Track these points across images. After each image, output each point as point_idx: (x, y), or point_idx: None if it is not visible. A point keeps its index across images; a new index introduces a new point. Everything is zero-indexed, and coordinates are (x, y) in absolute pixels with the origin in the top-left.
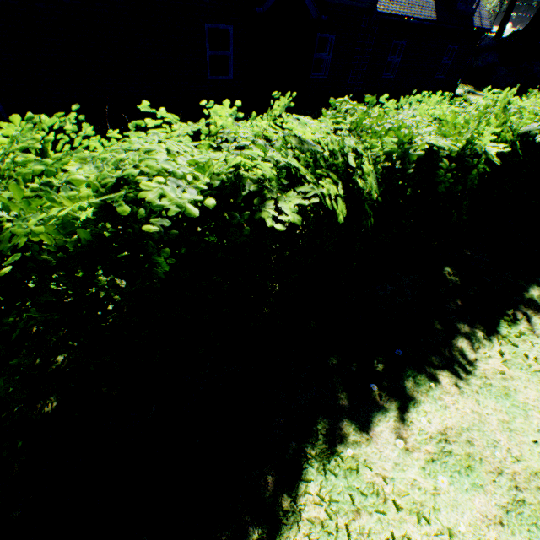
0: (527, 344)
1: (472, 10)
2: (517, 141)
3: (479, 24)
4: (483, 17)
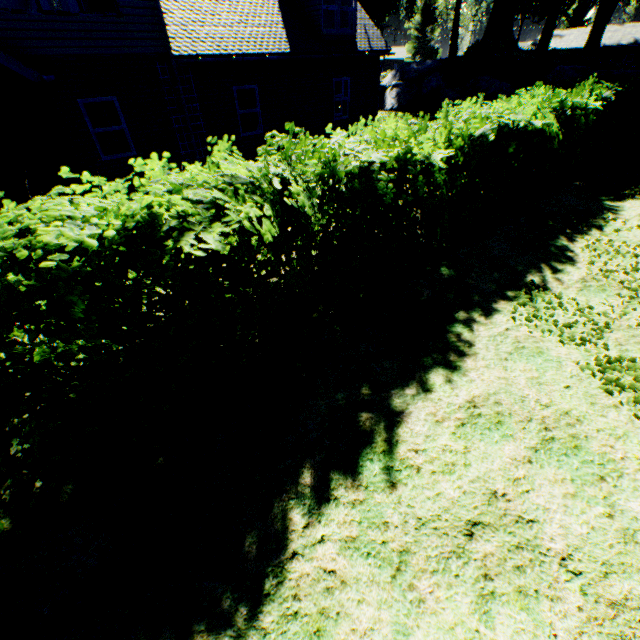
0: None
1: (349, 32)
2: None
3: (368, 46)
4: (374, 37)
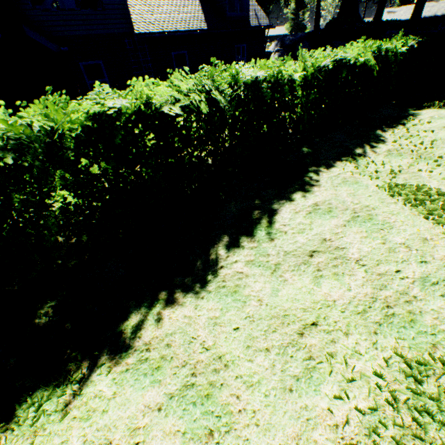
0: (27, 441)
1: (245, 14)
2: (14, 146)
3: (257, 23)
4: (261, 17)
